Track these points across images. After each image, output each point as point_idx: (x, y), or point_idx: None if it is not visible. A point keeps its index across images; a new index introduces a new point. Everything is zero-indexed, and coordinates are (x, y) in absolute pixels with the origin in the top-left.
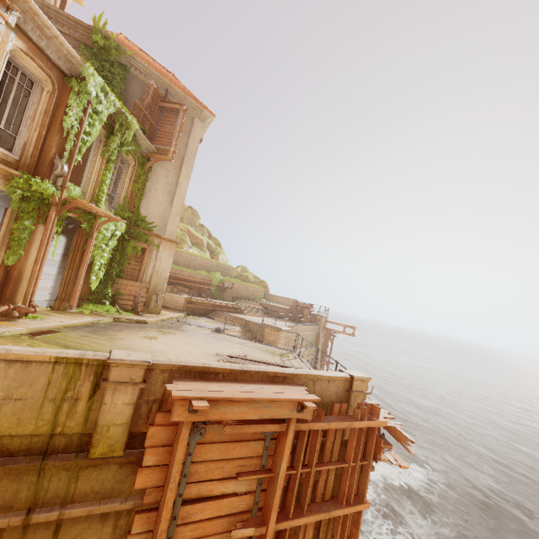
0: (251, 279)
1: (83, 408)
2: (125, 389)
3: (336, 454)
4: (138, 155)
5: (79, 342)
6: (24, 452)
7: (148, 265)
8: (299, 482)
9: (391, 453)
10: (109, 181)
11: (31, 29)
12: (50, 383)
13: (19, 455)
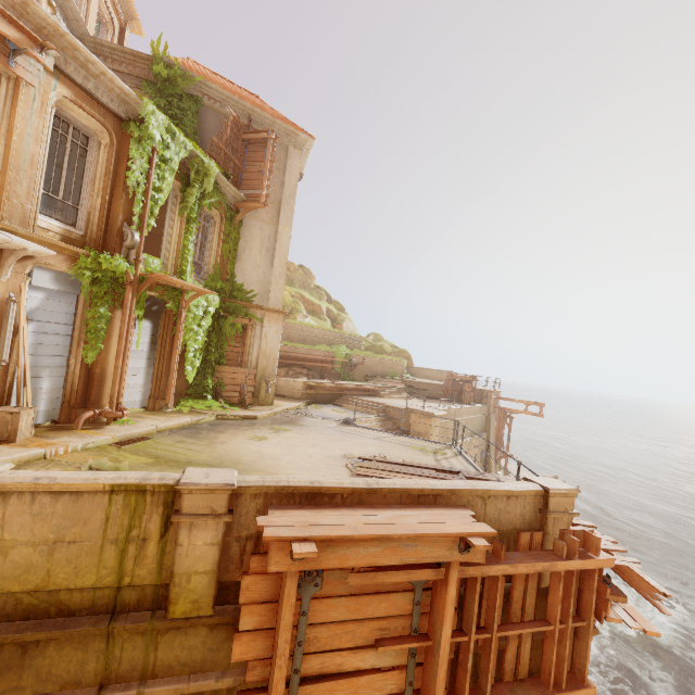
0: (387, 349)
1: (155, 551)
2: (205, 524)
3: (530, 609)
4: (224, 208)
5: (172, 450)
6: (87, 610)
7: (252, 345)
8: (474, 651)
9: (625, 607)
10: (192, 246)
11: (74, 70)
12: (109, 519)
13: (82, 614)
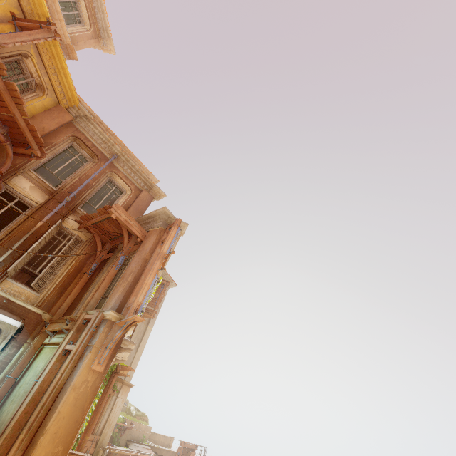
0: (133, 411)
1: None
2: None
3: None
4: None
5: None
6: None
7: (105, 413)
8: None
9: None
10: None
11: None
12: None
13: None
